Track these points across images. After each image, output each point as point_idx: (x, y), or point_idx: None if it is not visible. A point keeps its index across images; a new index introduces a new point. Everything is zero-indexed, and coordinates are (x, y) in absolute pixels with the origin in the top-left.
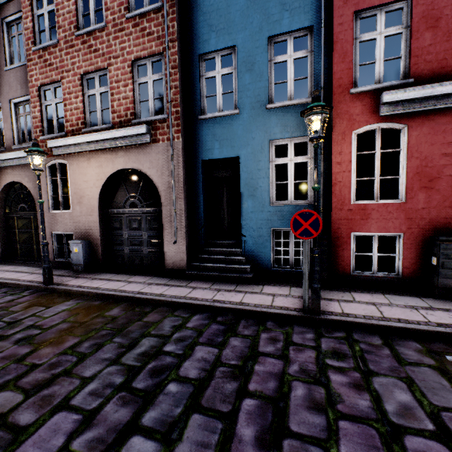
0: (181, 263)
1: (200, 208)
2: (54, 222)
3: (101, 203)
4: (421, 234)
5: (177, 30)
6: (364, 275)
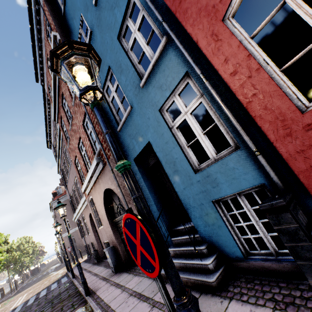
0: None
1: (151, 200)
2: (101, 235)
3: (109, 217)
4: None
5: None
6: None
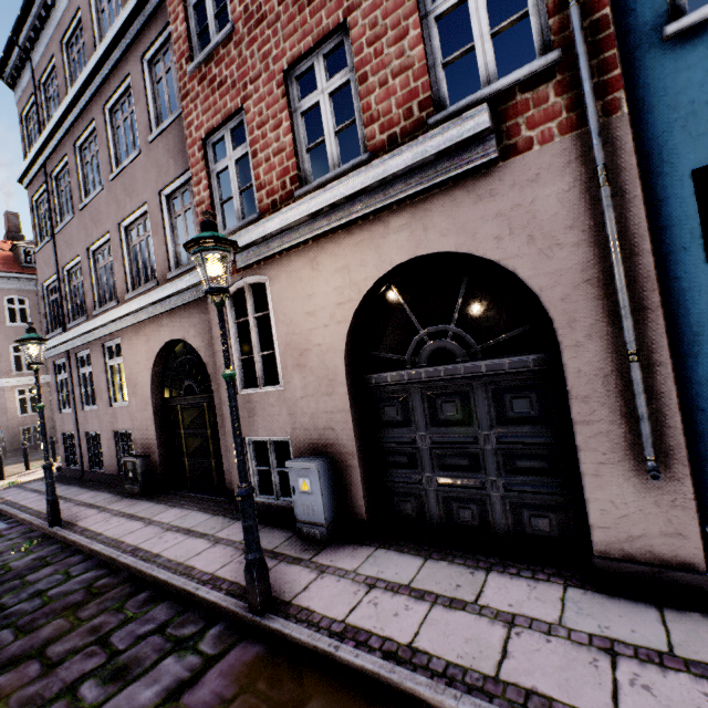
0: (674, 546)
1: (704, 339)
2: (248, 414)
3: (349, 362)
4: None
5: None
6: None
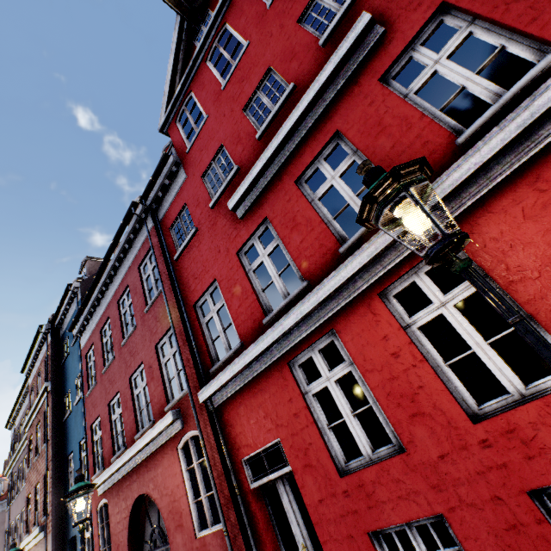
0: None
1: None
2: None
3: None
4: None
5: (53, 452)
6: None
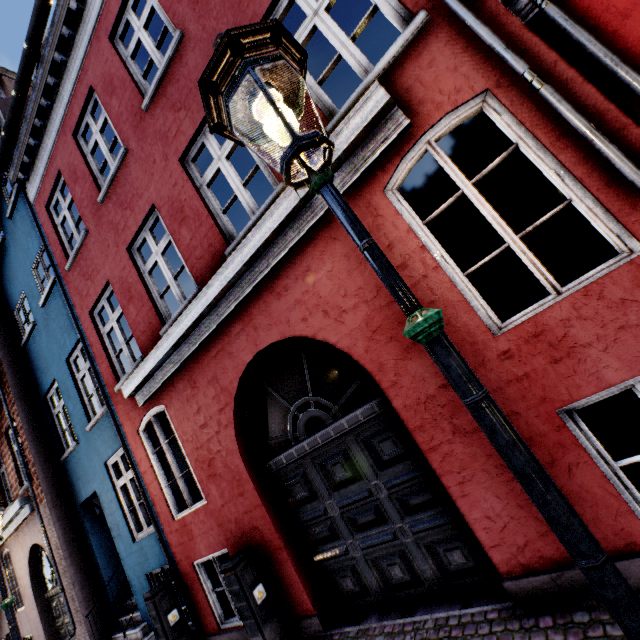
0: None
1: (98, 565)
2: (21, 623)
3: (39, 588)
4: (240, 545)
5: (14, 392)
6: (232, 625)
